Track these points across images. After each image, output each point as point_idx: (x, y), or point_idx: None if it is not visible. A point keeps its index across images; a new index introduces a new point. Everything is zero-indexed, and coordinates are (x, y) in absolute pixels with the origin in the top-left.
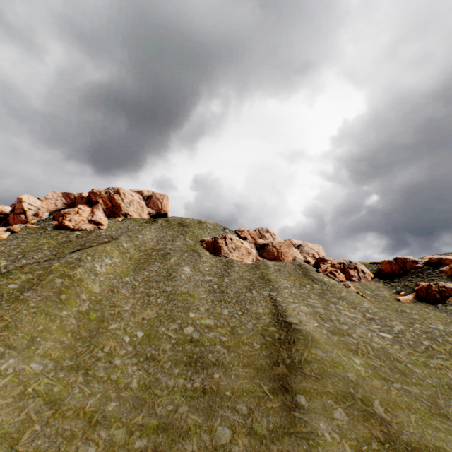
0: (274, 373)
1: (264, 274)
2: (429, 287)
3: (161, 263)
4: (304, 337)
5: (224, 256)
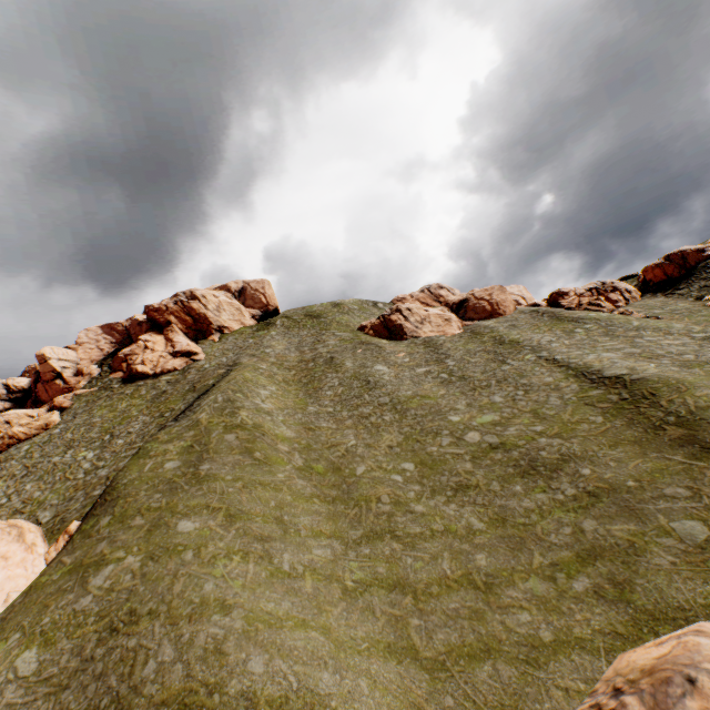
0: (668, 438)
1: (498, 338)
2: None
3: (337, 373)
4: (662, 382)
5: (413, 337)
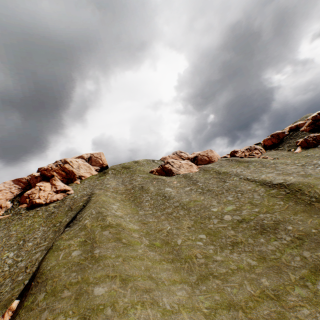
0: (317, 207)
1: (217, 171)
2: (306, 140)
3: (147, 194)
4: (301, 184)
5: (177, 174)
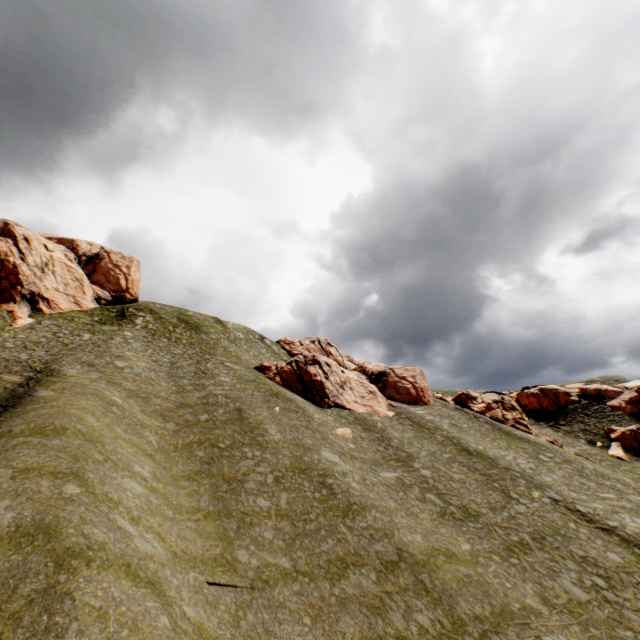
0: None
1: (455, 441)
2: (637, 435)
3: (261, 450)
4: None
5: (336, 403)
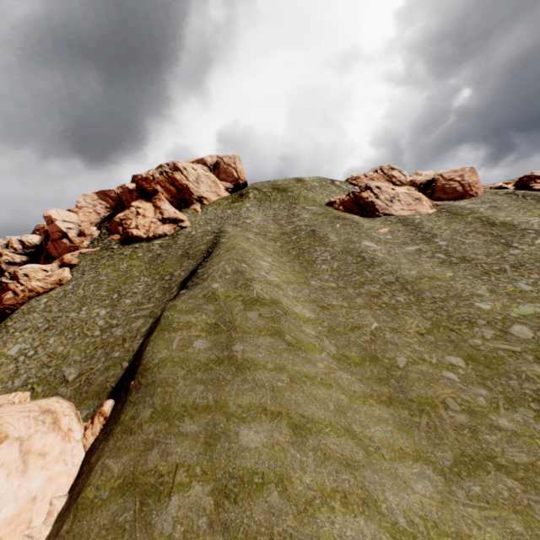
0: None
1: (484, 219)
2: None
3: (324, 247)
4: None
5: (384, 214)
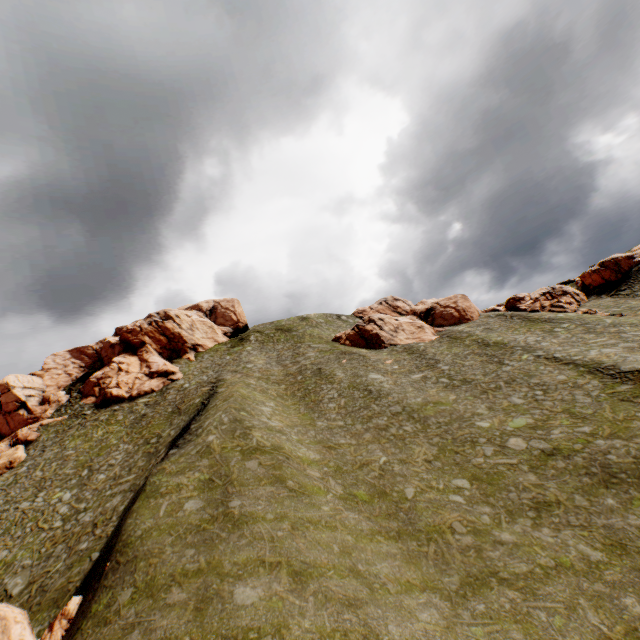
0: None
1: (479, 340)
2: None
3: (331, 384)
4: None
5: (391, 345)
